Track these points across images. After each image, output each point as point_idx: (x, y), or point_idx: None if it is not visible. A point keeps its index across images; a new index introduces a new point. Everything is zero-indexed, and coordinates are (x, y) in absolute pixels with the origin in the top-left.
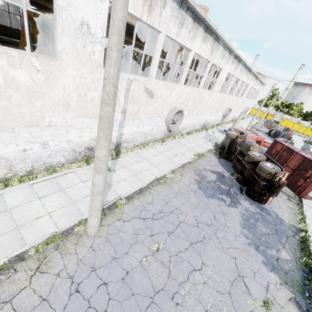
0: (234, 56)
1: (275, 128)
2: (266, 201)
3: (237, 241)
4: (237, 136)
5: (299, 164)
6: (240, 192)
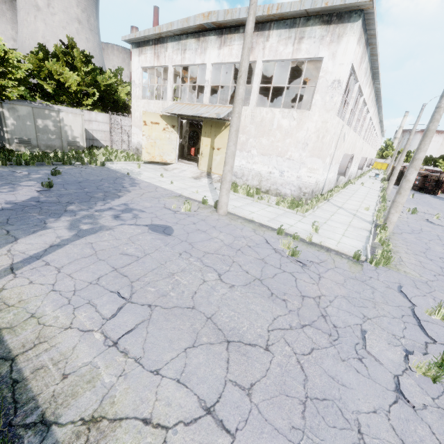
0: (379, 121)
1: None
2: (438, 192)
3: (435, 199)
4: (403, 168)
5: None
6: (421, 193)
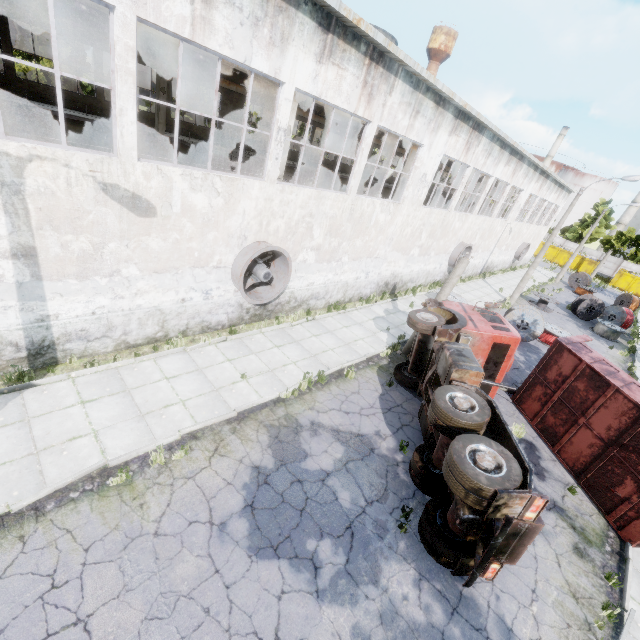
0: (456, 114)
1: (590, 296)
2: (473, 580)
3: None
4: (436, 329)
5: (622, 426)
6: (399, 523)
